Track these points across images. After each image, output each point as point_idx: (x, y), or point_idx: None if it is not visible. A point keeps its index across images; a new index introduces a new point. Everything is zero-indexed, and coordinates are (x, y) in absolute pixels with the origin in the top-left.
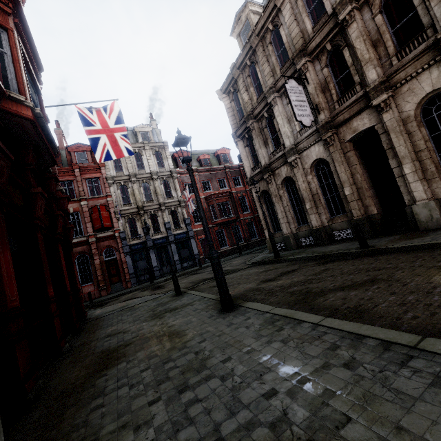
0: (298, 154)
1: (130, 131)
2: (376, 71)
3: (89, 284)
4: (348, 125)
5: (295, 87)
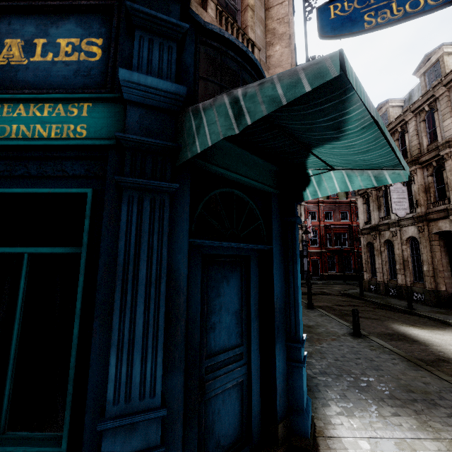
0: (399, 227)
1: None
2: None
3: None
4: (436, 223)
5: (399, 187)
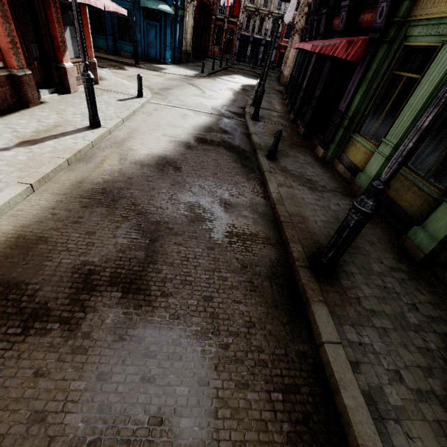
0: None
1: None
2: None
3: (217, 47)
4: None
5: (293, 0)
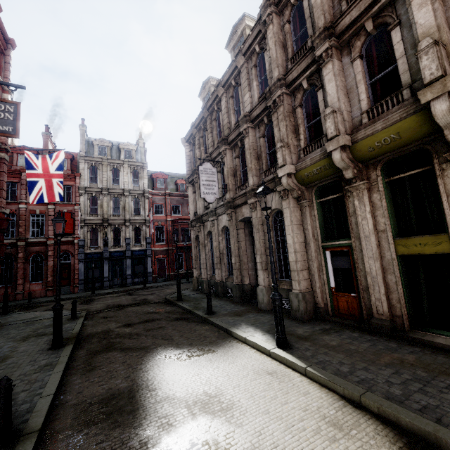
0: (217, 216)
1: (115, 146)
2: (253, 179)
3: (38, 283)
4: (241, 209)
5: (210, 168)
